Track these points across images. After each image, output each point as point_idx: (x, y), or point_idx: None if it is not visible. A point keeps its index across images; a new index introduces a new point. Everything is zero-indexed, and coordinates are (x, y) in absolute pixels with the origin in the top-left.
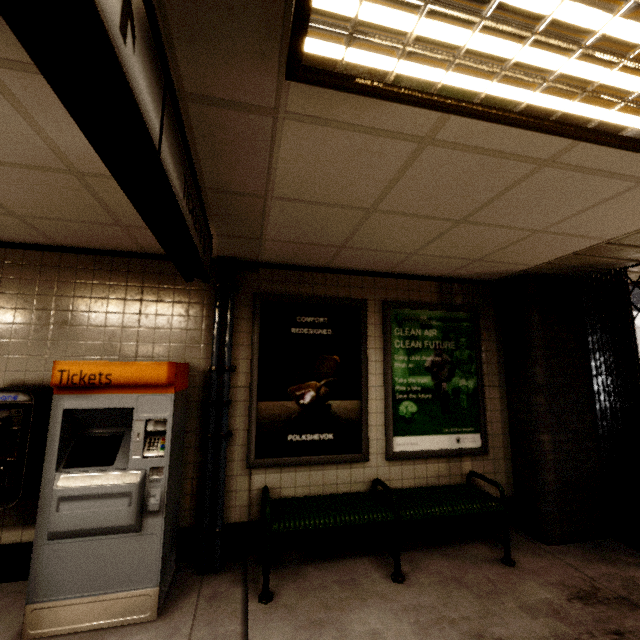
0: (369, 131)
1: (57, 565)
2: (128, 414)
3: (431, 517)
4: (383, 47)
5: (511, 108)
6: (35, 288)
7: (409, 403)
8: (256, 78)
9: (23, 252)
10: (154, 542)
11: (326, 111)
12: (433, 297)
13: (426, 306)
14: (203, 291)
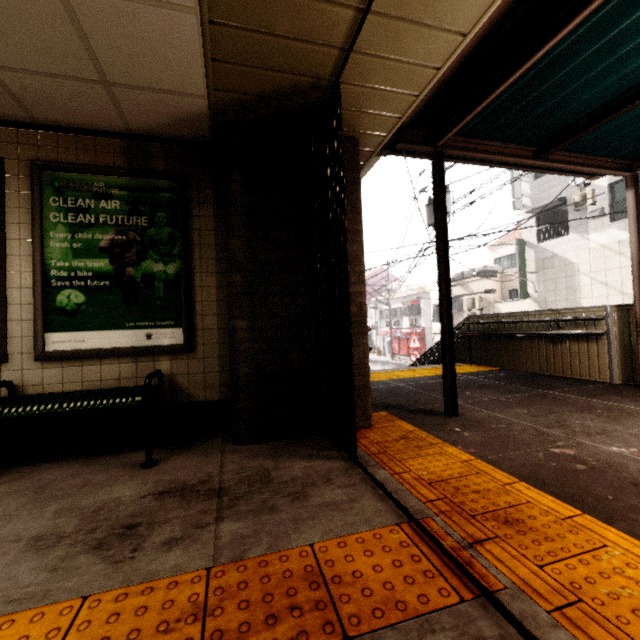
0: None
1: None
2: None
3: (19, 416)
4: None
5: None
6: None
7: (73, 292)
8: None
9: None
10: None
11: None
12: (118, 159)
13: (100, 169)
14: None
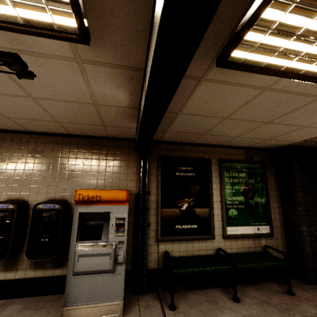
0: (241, 85)
1: (77, 288)
2: (106, 215)
3: (251, 269)
4: (266, 53)
5: (316, 75)
6: (59, 154)
7: (233, 210)
8: (199, 65)
9: (54, 137)
10: (120, 278)
11: (224, 78)
12: (243, 157)
13: (240, 161)
14: (134, 155)
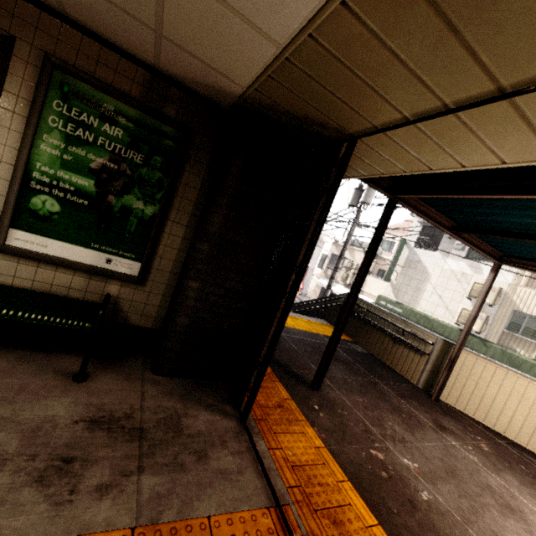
0: None
1: None
2: None
3: None
4: None
5: None
6: None
7: (50, 199)
8: None
9: None
10: None
11: None
12: (135, 89)
13: (115, 93)
14: None
